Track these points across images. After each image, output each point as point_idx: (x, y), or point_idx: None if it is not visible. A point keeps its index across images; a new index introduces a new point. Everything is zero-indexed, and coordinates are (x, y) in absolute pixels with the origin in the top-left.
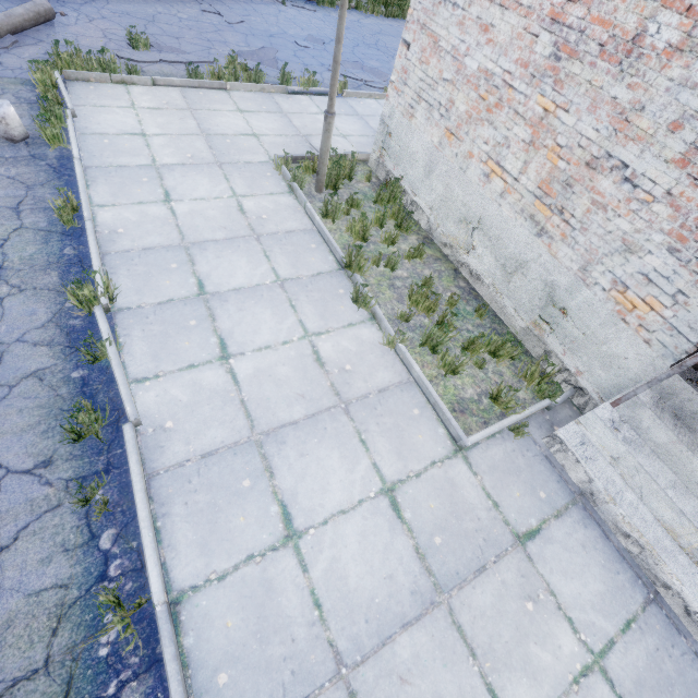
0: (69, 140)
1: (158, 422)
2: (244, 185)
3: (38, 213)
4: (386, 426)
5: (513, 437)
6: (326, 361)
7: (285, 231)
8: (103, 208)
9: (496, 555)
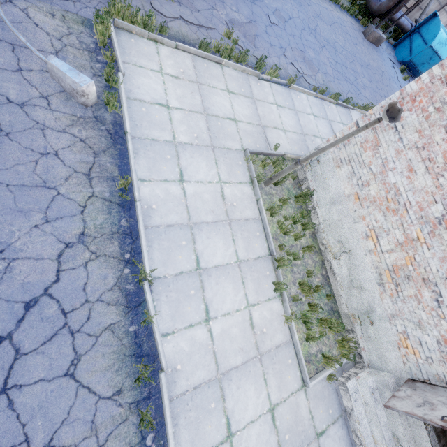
0: (119, 103)
1: (174, 365)
2: (226, 172)
3: (103, 182)
4: (276, 370)
5: (326, 378)
6: (255, 325)
7: (244, 219)
8: (143, 183)
9: (307, 444)
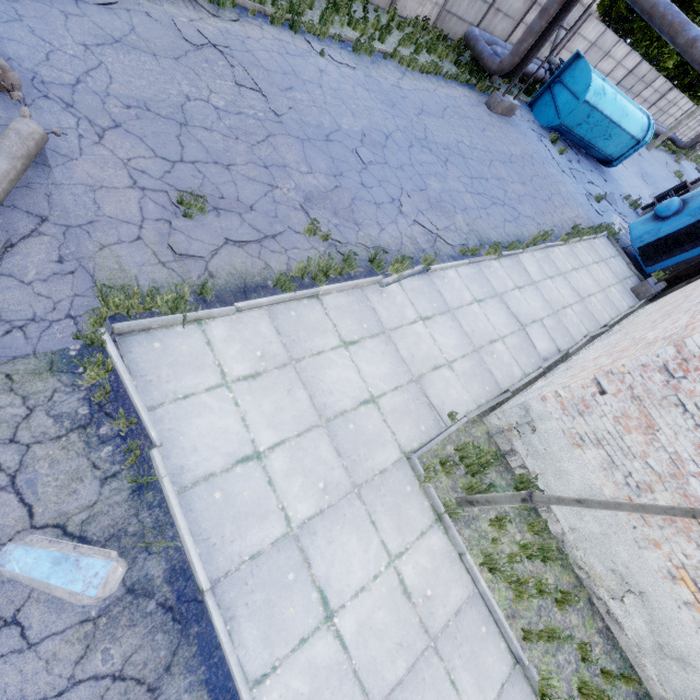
0: (168, 516)
1: None
2: (394, 530)
3: None
4: None
5: None
6: None
7: (454, 614)
8: (263, 687)
9: None
